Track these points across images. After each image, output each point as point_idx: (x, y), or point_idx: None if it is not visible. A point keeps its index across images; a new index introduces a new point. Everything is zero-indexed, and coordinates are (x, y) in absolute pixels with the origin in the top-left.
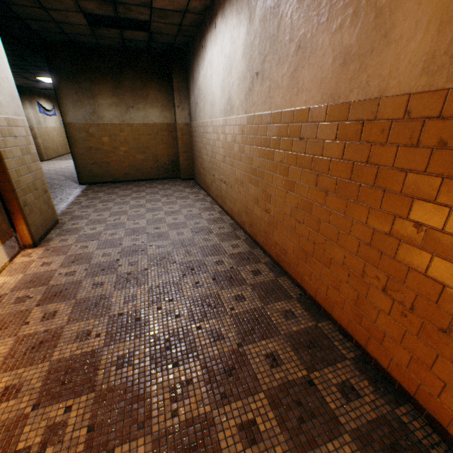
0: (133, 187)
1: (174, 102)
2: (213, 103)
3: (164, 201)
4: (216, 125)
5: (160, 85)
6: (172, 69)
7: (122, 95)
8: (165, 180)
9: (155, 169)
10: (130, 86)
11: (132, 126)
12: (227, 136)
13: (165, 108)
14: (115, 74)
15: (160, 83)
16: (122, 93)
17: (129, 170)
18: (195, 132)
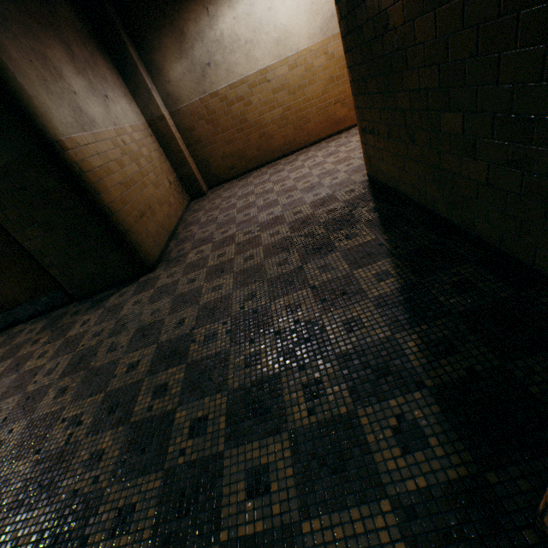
0: (217, 210)
1: (141, 85)
2: (285, 37)
3: (301, 163)
4: (300, 57)
5: (103, 59)
6: (118, 29)
7: (85, 72)
8: (191, 207)
9: (176, 197)
10: (82, 56)
11: (125, 132)
12: (335, 53)
13: (128, 99)
14: (54, 28)
15: (102, 56)
16: (83, 69)
17: (167, 210)
18: (205, 112)
